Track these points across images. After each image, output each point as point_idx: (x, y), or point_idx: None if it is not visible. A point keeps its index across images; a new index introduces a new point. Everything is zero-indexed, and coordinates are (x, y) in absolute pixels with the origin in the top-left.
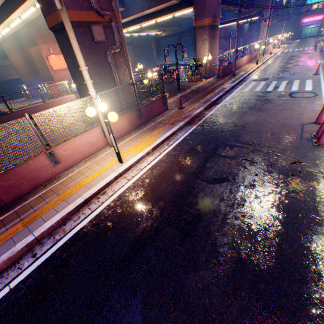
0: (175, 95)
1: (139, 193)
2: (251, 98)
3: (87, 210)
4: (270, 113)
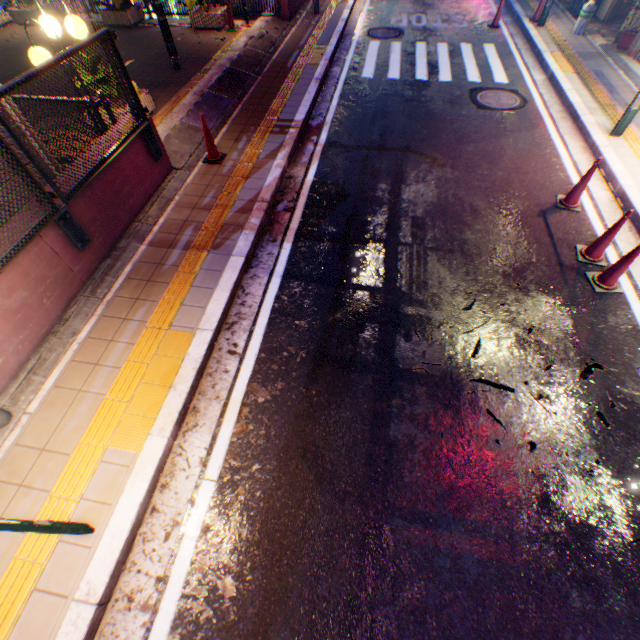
0: (174, 96)
1: None
2: (394, 108)
3: None
4: (459, 169)
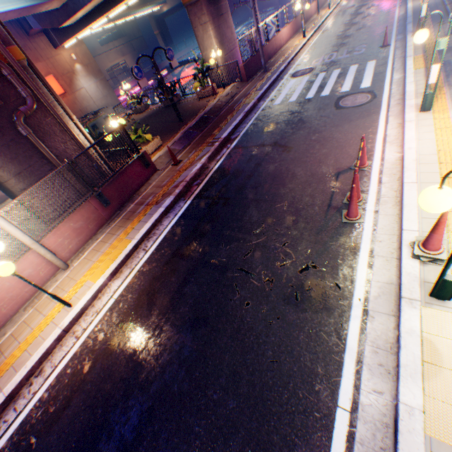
0: (173, 135)
1: (85, 366)
2: (281, 120)
3: (11, 414)
4: (299, 152)
